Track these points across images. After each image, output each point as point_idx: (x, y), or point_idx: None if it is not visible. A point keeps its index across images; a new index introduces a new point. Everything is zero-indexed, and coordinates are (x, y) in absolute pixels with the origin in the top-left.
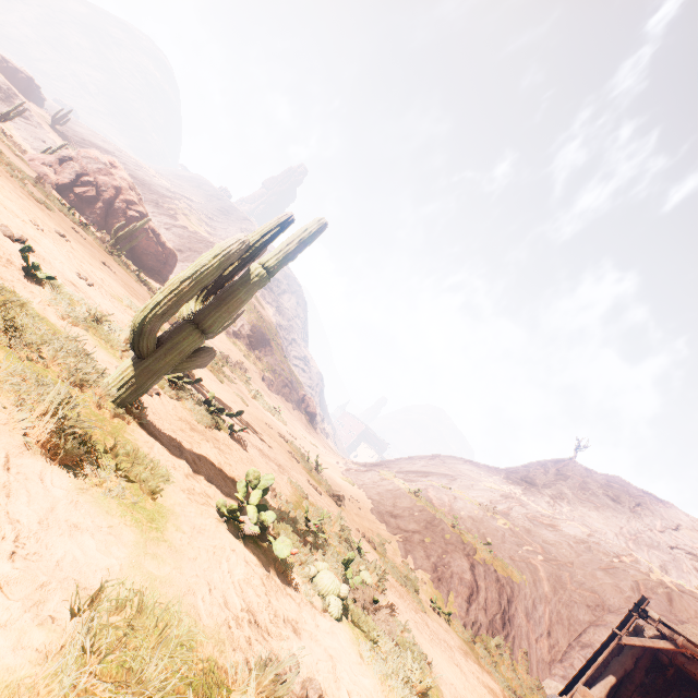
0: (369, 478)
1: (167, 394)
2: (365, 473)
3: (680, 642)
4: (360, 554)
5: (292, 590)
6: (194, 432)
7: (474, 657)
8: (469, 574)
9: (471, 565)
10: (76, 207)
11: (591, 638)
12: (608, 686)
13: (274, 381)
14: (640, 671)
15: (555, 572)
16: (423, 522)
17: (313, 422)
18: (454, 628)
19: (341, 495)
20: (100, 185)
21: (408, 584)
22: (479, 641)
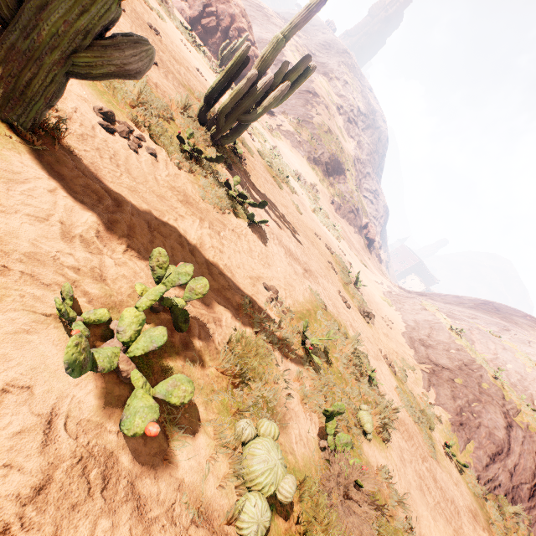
0: (409, 304)
1: (173, 162)
2: (406, 299)
3: None
4: (370, 382)
5: (159, 481)
6: (186, 206)
7: (484, 518)
8: (502, 432)
9: (508, 425)
10: (203, 39)
11: None
12: None
13: (341, 206)
14: None
15: None
16: (458, 362)
17: (370, 247)
18: (465, 478)
19: (371, 314)
20: (219, 15)
21: (422, 420)
22: (492, 499)
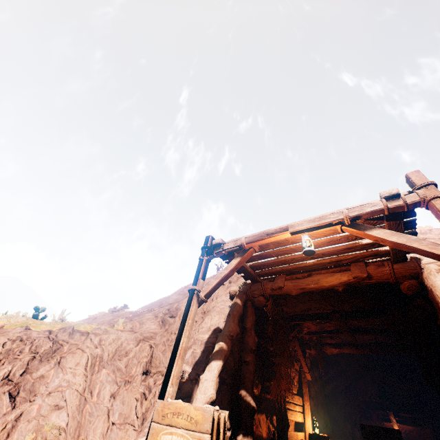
0: None
1: None
2: None
3: (243, 242)
4: None
5: None
6: None
7: None
8: None
9: None
10: None
11: (196, 336)
12: (215, 374)
13: None
14: (251, 332)
15: (166, 308)
16: None
17: None
18: None
19: None
20: None
21: None
22: None
